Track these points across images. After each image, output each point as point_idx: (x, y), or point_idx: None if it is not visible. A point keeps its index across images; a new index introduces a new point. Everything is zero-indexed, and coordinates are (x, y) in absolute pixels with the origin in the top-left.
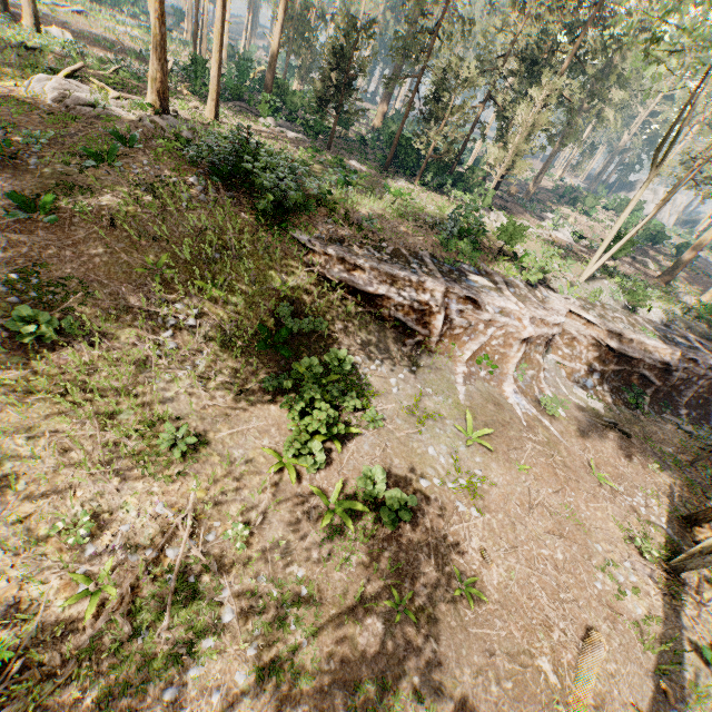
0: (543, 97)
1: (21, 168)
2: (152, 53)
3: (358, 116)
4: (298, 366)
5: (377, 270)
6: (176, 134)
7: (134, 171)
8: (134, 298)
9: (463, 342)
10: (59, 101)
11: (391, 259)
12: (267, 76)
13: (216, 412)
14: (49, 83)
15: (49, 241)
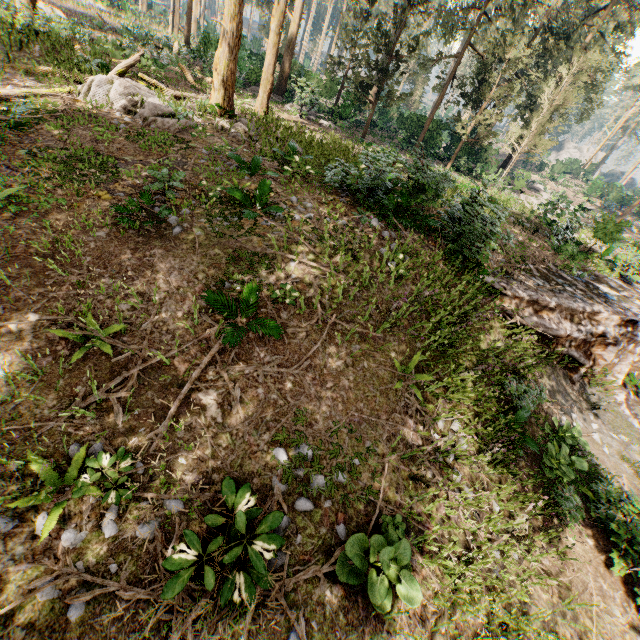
0: (572, 74)
1: (166, 234)
2: (227, 41)
3: (402, 101)
4: (553, 461)
5: (560, 307)
6: (280, 147)
7: (293, 216)
8: (408, 434)
9: (612, 364)
10: (128, 111)
11: (551, 286)
12: (285, 56)
13: (559, 590)
14: (112, 87)
15: (282, 368)
